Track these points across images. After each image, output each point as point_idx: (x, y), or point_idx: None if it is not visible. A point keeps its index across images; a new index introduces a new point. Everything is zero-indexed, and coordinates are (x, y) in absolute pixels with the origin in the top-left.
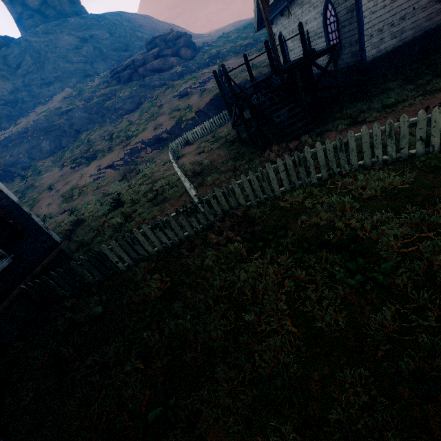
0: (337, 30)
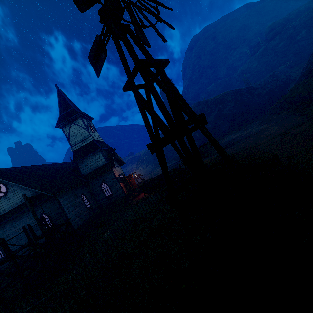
0: (53, 222)
